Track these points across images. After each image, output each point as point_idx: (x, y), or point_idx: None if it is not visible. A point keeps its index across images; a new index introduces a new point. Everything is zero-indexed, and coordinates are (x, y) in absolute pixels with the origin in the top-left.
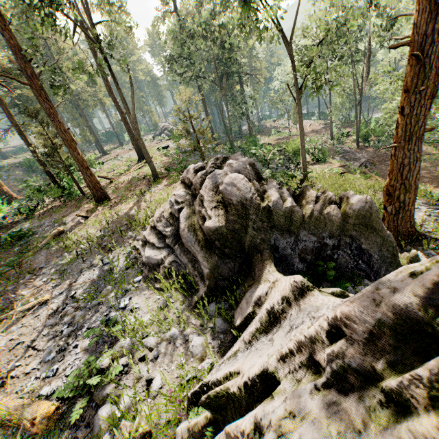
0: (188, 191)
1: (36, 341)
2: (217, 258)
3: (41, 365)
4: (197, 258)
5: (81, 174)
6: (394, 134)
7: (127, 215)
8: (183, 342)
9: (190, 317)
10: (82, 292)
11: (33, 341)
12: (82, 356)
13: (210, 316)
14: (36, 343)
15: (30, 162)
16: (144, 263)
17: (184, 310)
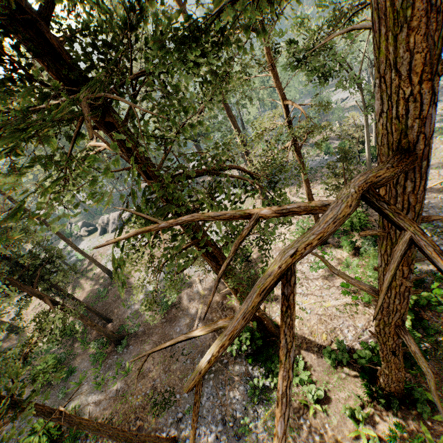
0: None
1: None
2: None
3: None
4: None
5: None
6: None
7: (441, 166)
8: None
9: None
10: None
11: None
12: None
13: None
14: None
15: (43, 369)
16: None
17: None
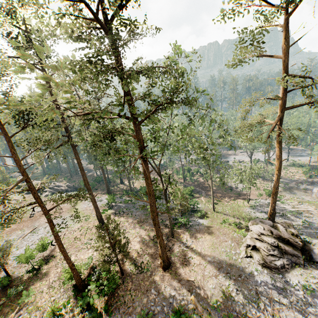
0: (268, 236)
1: (302, 315)
2: (300, 251)
3: (316, 313)
4: (294, 254)
5: (162, 254)
6: (271, 202)
7: (212, 262)
8: (316, 275)
9: (307, 270)
10: (277, 295)
11: (302, 316)
12: (314, 300)
13: (308, 266)
14: (303, 315)
15: None
16: (275, 269)
17: (304, 270)
